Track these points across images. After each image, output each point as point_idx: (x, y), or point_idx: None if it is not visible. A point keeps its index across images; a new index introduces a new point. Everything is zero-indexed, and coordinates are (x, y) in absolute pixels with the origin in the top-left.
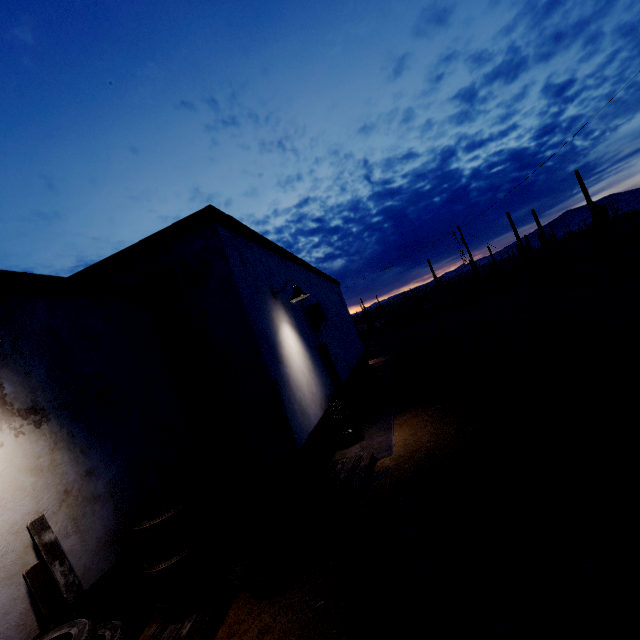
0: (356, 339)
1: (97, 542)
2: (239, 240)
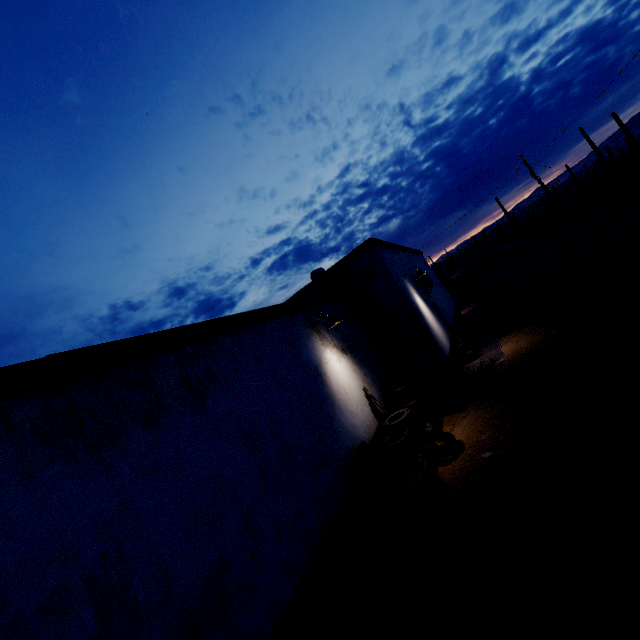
0: (447, 296)
1: (378, 400)
2: (381, 251)
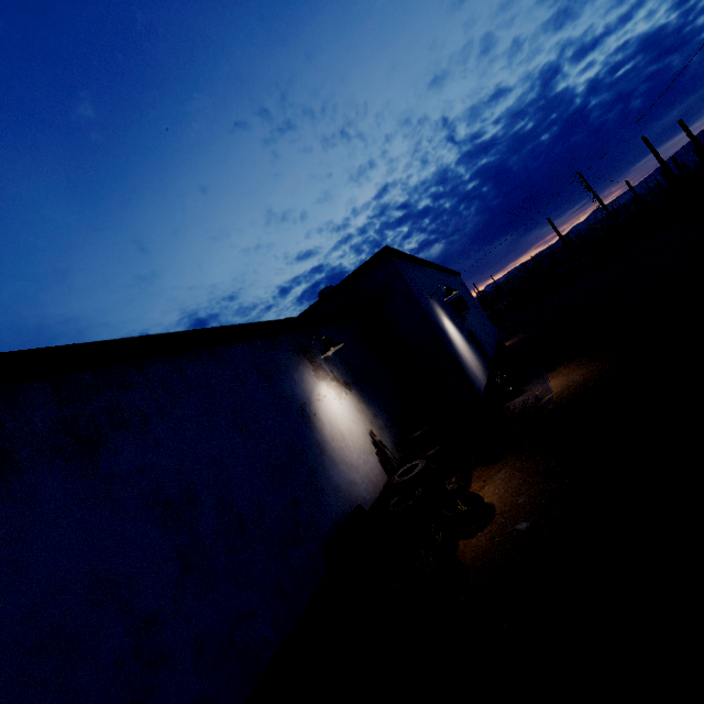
0: (489, 324)
1: (391, 448)
2: (402, 263)
